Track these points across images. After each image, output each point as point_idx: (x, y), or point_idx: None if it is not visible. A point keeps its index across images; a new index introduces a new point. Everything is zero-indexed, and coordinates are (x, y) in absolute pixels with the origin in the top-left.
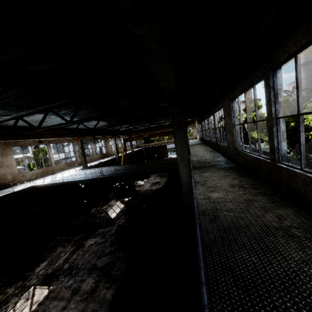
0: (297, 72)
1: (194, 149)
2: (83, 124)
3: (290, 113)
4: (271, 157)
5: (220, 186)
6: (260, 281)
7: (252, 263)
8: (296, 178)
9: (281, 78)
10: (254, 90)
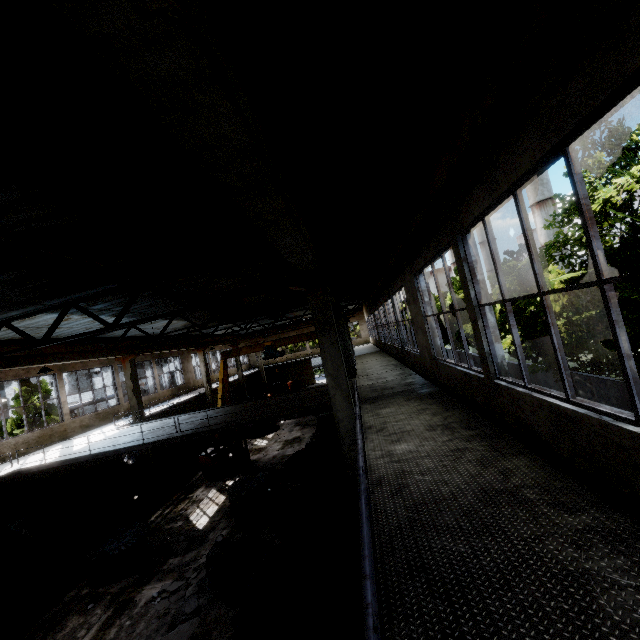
0: (489, 241)
1: (365, 365)
2: (138, 328)
3: (523, 289)
4: (484, 370)
5: (410, 431)
6: (469, 580)
7: (458, 554)
8: (522, 402)
9: (475, 246)
10: (443, 261)
